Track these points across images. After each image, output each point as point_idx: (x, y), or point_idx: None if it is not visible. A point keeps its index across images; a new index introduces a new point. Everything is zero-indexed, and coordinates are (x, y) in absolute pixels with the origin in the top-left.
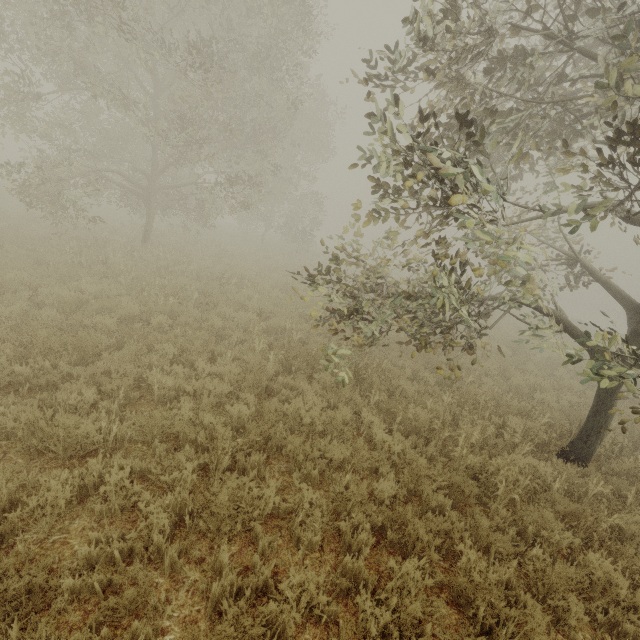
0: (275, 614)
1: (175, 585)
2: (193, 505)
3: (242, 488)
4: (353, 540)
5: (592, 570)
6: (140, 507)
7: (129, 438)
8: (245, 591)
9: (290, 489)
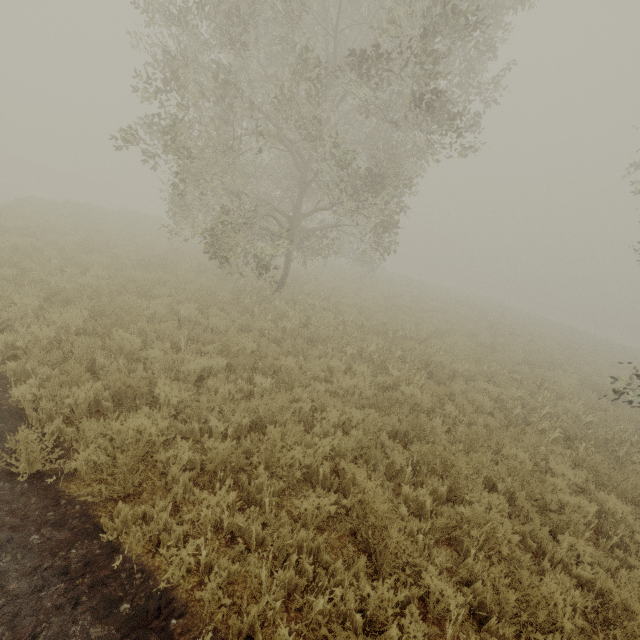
0: None
1: None
2: None
3: None
4: None
5: None
6: None
7: None
8: None
9: None
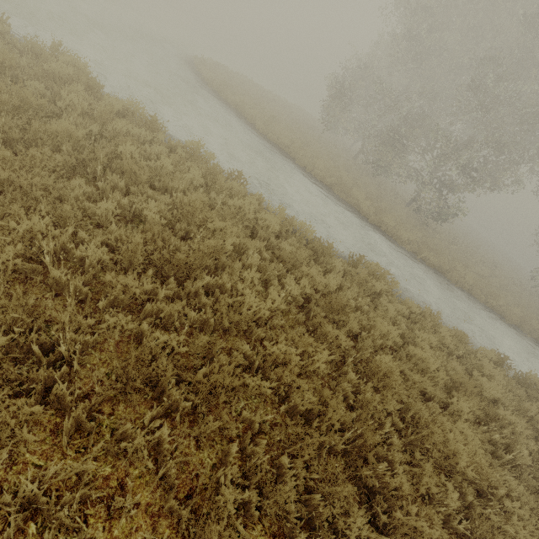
0: None
1: None
2: None
3: None
4: None
5: None
6: None
7: None
8: None
9: None
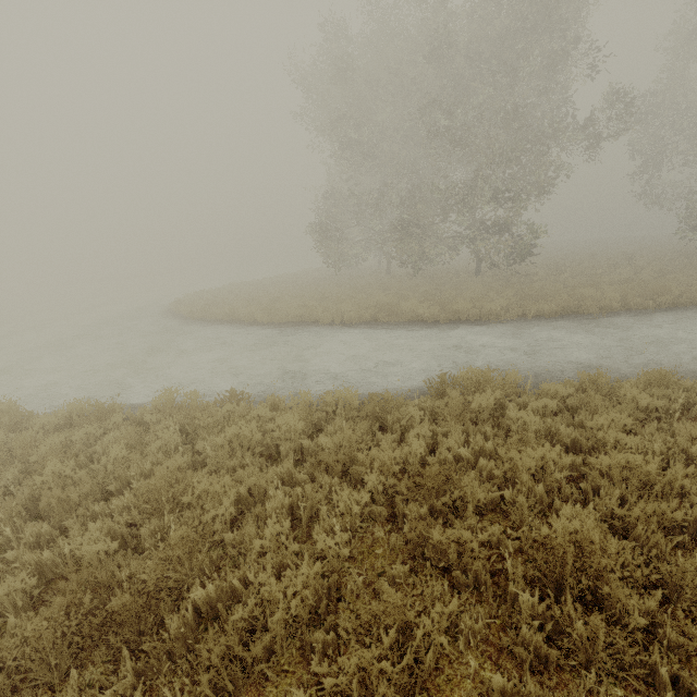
0: None
1: None
2: None
3: None
4: None
5: None
6: None
7: None
8: None
9: None
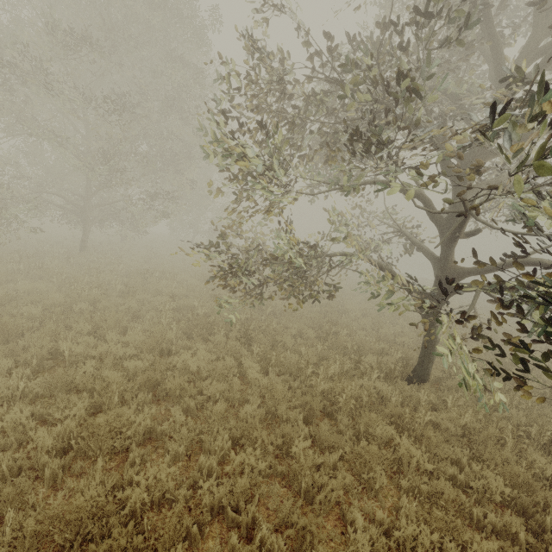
0: (130, 498)
1: (56, 492)
2: (77, 430)
3: (123, 417)
4: (211, 447)
5: (397, 448)
6: (31, 435)
7: (37, 394)
8: (105, 481)
9: (172, 421)
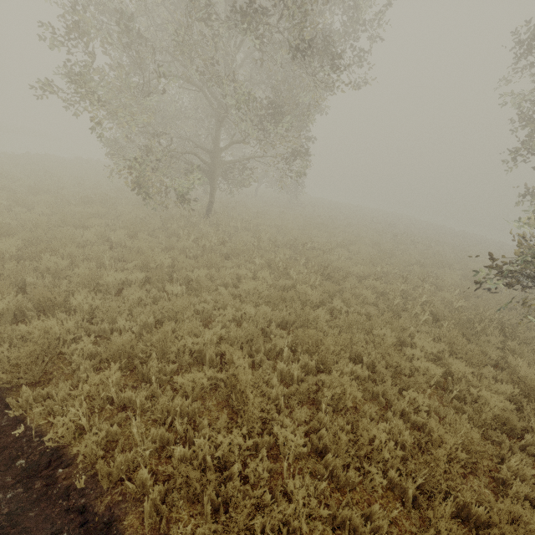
0: None
1: None
2: None
3: None
4: None
5: None
6: None
7: None
8: None
9: None
